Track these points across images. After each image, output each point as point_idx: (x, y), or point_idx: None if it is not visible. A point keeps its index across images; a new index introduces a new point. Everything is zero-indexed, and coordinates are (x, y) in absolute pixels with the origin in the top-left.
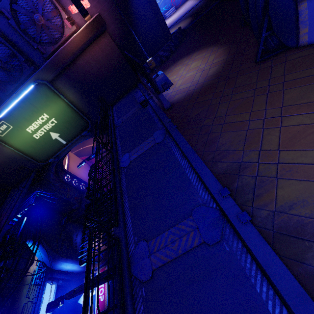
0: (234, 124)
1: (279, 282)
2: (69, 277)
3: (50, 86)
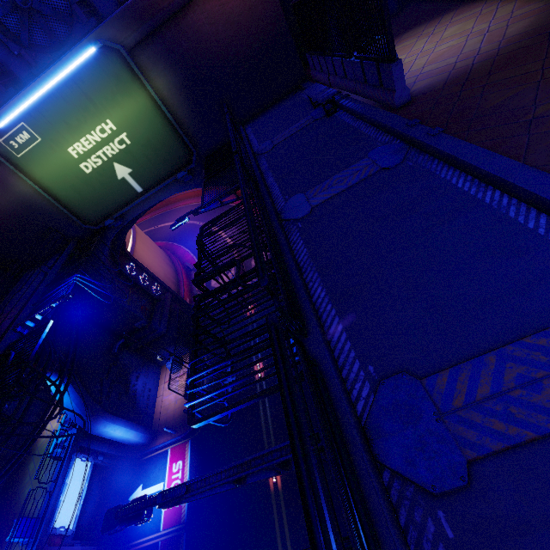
0: None
1: None
2: (117, 452)
3: (128, 57)
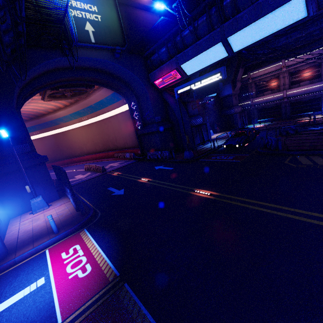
0: None
1: None
2: None
3: None
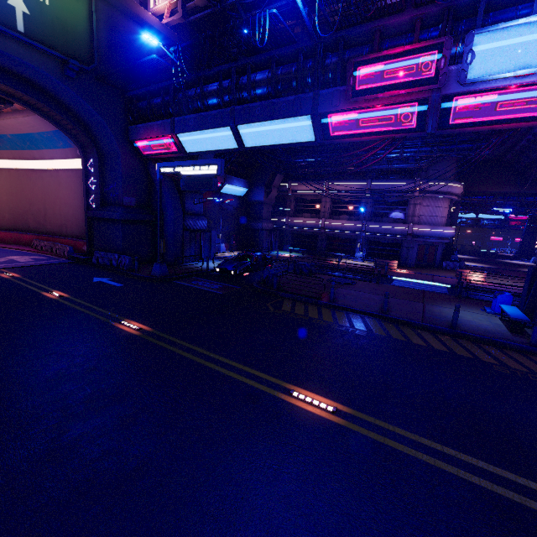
0: None
1: None
2: None
3: None
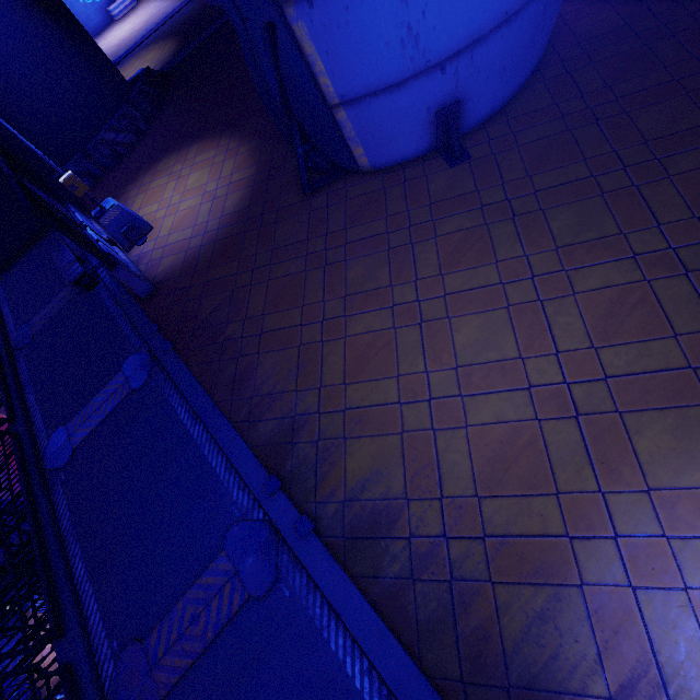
0: (279, 334)
1: (355, 623)
2: None
3: None
